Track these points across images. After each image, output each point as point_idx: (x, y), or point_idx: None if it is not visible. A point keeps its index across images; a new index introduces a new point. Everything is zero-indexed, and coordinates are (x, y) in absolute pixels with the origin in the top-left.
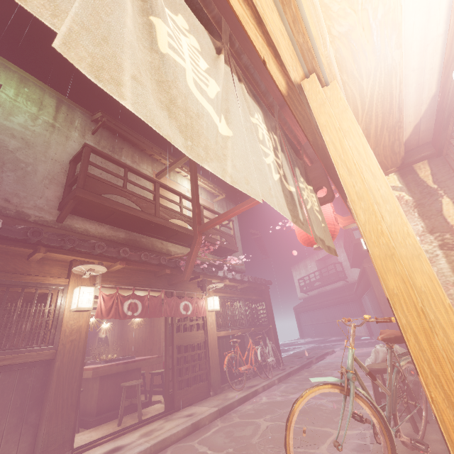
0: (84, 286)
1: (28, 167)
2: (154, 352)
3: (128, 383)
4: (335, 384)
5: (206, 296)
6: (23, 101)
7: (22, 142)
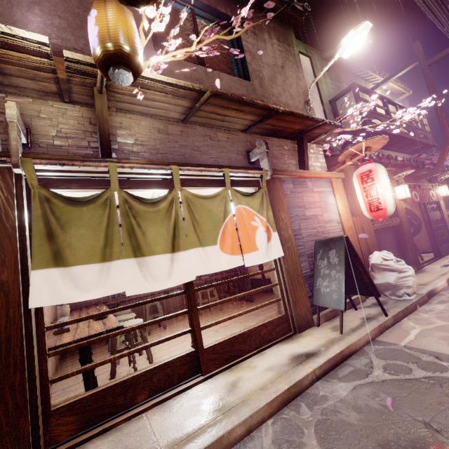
0: (404, 185)
1: None
2: None
3: None
4: None
5: (435, 187)
6: None
7: None
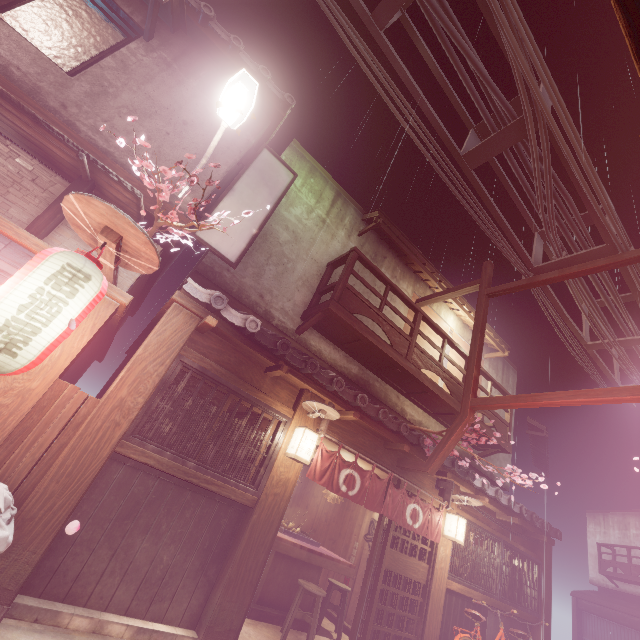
0: (309, 430)
1: (289, 263)
2: (337, 546)
3: (307, 584)
4: None
5: (446, 510)
6: (305, 191)
7: (292, 236)
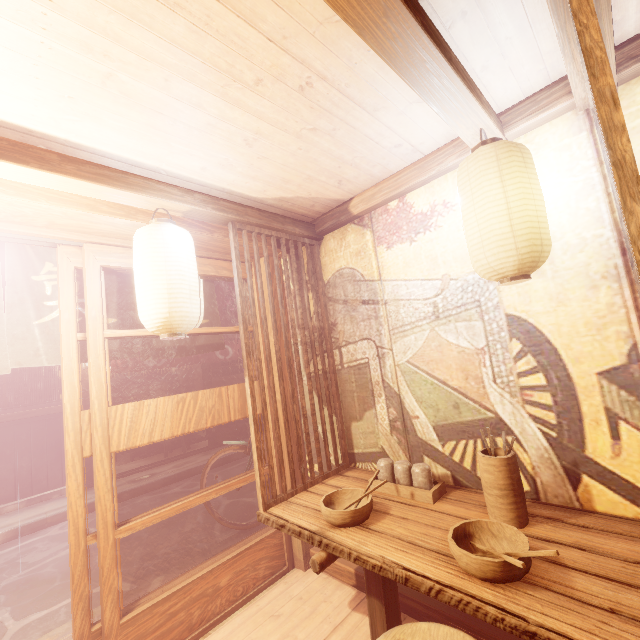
0: None
1: None
2: None
3: None
4: (239, 446)
5: None
6: None
7: None
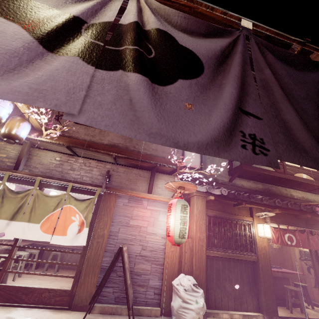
0: (264, 224)
1: None
2: (286, 266)
3: (289, 287)
4: None
5: None
6: None
7: None
